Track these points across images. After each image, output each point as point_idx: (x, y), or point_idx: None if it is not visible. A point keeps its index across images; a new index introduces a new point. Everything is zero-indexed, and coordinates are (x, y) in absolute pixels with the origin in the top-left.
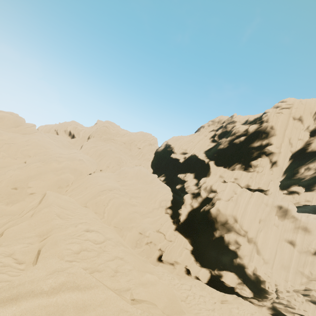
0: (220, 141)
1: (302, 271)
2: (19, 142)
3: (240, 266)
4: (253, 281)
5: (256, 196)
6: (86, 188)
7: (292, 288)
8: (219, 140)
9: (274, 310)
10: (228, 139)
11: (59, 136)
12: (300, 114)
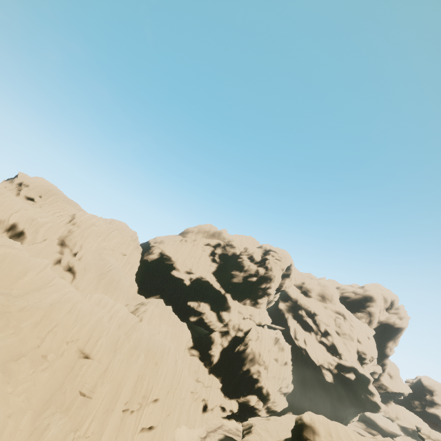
0: (235, 274)
1: (280, 376)
2: (61, 318)
3: (259, 388)
4: (265, 396)
5: (267, 332)
6: (156, 365)
7: (277, 389)
8: (233, 272)
9: (267, 408)
10: (243, 275)
11: None
12: (284, 267)
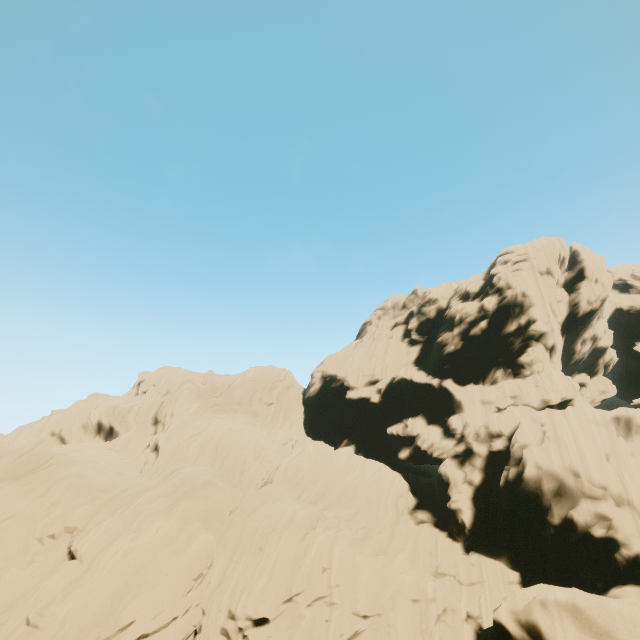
0: (442, 339)
1: None
2: (25, 506)
3: (633, 563)
4: None
5: (573, 414)
6: (258, 552)
7: None
8: (438, 339)
9: None
10: (457, 332)
11: (79, 443)
12: (545, 265)
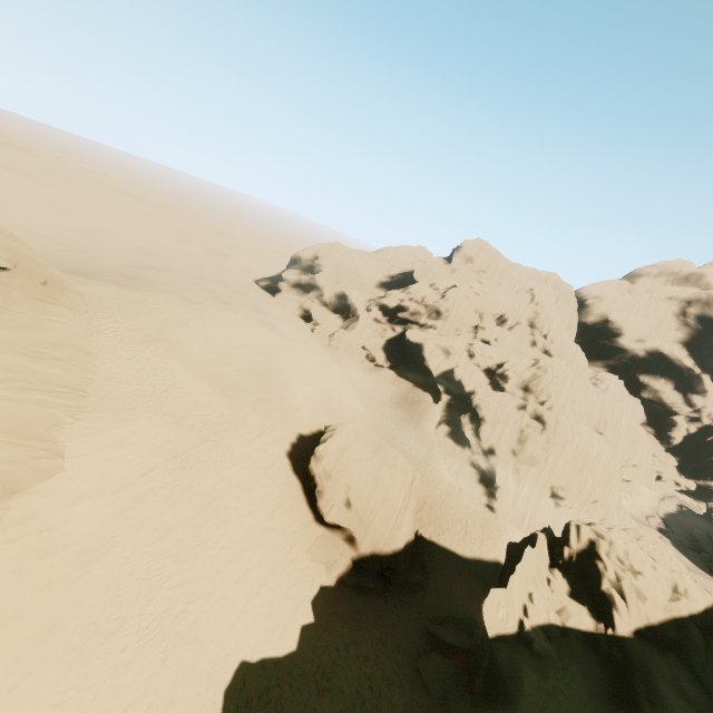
0: None
1: None
2: (589, 410)
3: None
4: None
5: None
6: (633, 442)
7: None
8: None
9: None
10: None
11: (506, 333)
12: None
